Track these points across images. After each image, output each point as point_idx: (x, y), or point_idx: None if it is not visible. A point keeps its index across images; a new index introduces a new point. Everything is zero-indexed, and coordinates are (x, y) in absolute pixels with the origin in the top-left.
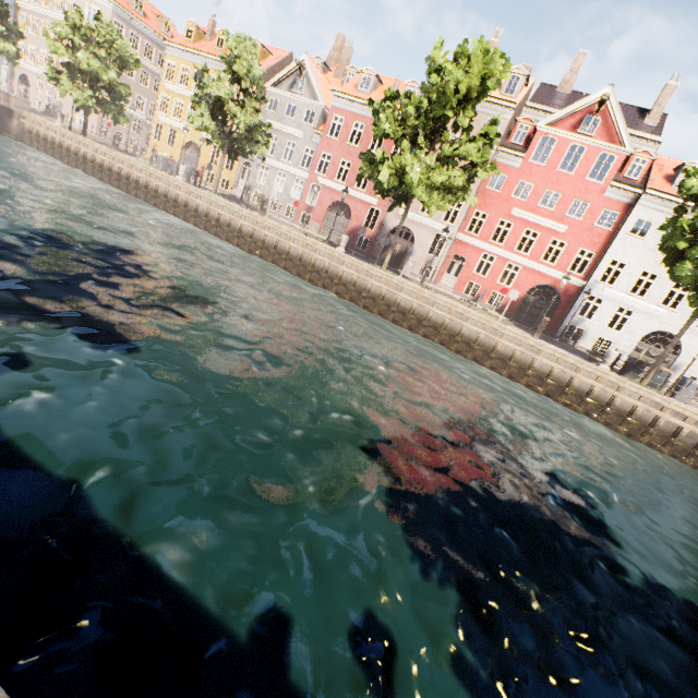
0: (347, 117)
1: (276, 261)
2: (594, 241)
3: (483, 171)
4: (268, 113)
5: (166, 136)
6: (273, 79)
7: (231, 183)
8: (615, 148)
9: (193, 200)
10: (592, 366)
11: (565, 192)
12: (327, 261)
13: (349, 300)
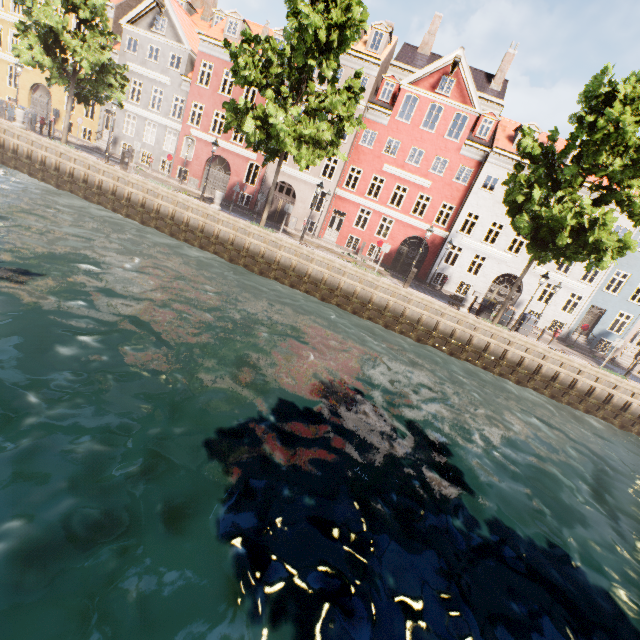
0: (216, 64)
1: (145, 220)
2: (454, 195)
3: (350, 126)
4: (128, 55)
5: (5, 75)
6: (128, 14)
7: (94, 134)
8: (468, 109)
9: (37, 151)
10: (454, 311)
11: (428, 149)
12: (201, 219)
13: (229, 259)
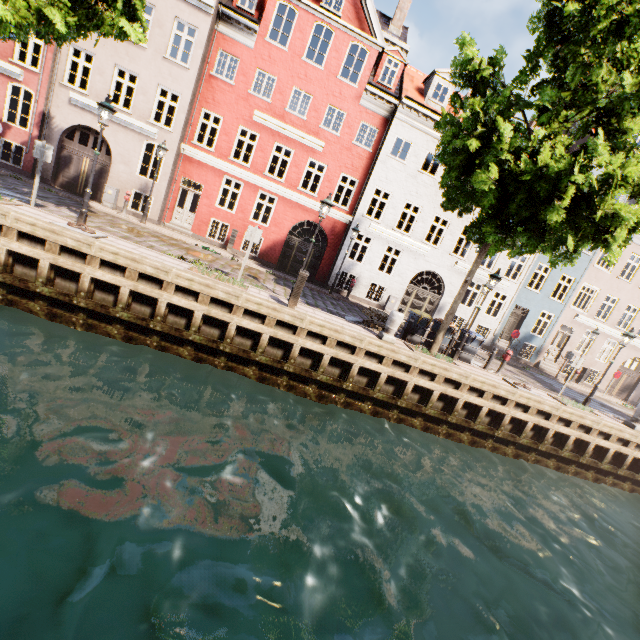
0: None
1: None
2: (356, 165)
3: None
4: None
5: None
6: None
7: None
8: (366, 39)
9: None
10: (376, 343)
11: (317, 94)
12: None
13: None
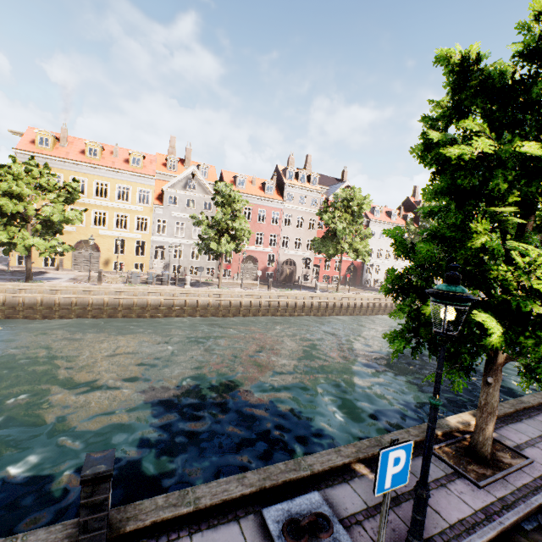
0: None
1: (291, 313)
2: None
3: (368, 238)
4: (170, 207)
5: None
6: (169, 182)
7: (147, 265)
8: None
9: (220, 299)
10: None
11: None
12: (322, 301)
13: (336, 315)
